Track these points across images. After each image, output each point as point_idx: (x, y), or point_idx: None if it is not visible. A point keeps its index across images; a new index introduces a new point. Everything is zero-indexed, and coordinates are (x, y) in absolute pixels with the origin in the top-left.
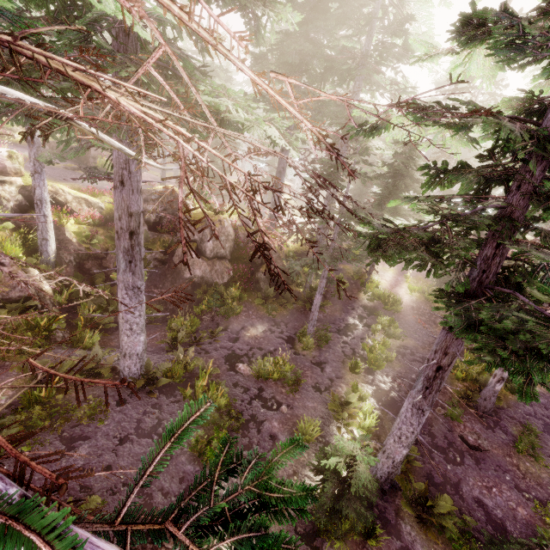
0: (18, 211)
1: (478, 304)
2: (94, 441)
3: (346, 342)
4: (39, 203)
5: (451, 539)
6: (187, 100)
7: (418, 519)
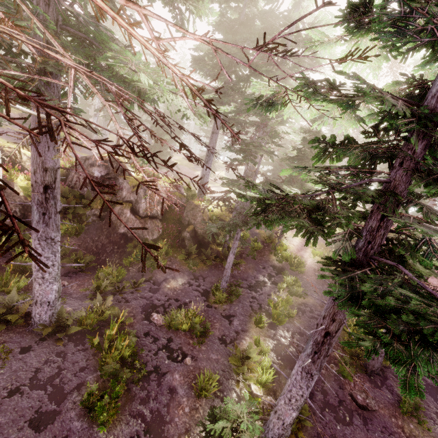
0: None
1: (362, 274)
2: None
3: (255, 297)
4: None
5: None
6: (108, 72)
7: None
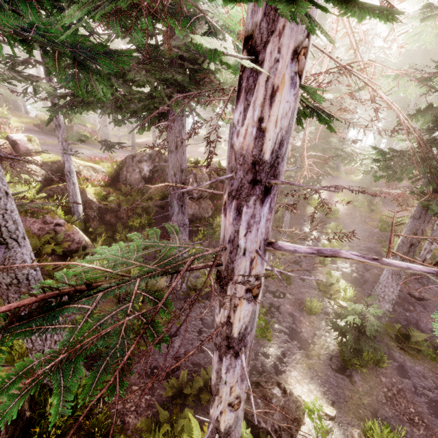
0: (45, 183)
1: None
2: (181, 336)
3: (309, 245)
4: (69, 174)
5: (427, 355)
6: None
7: (402, 348)
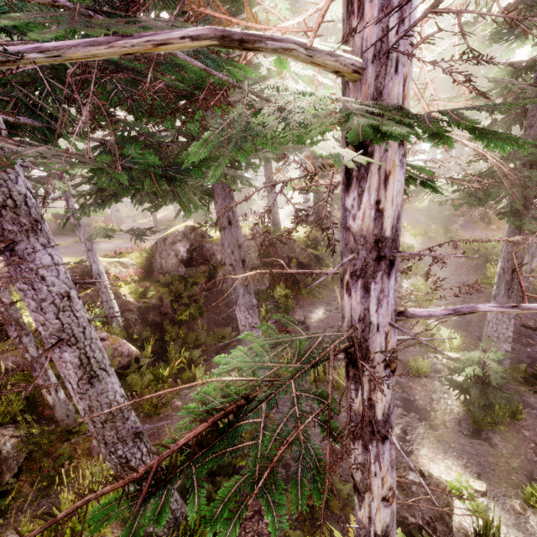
0: None
1: None
2: None
3: None
4: (98, 277)
5: None
6: None
7: (535, 391)
